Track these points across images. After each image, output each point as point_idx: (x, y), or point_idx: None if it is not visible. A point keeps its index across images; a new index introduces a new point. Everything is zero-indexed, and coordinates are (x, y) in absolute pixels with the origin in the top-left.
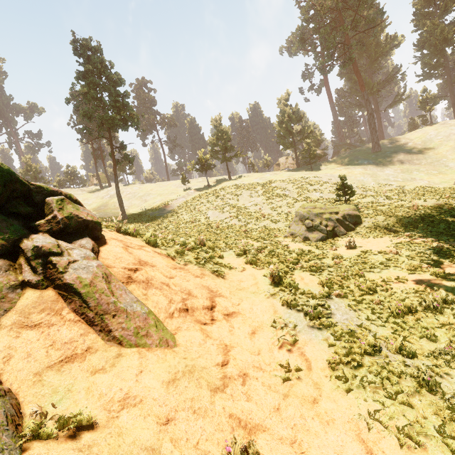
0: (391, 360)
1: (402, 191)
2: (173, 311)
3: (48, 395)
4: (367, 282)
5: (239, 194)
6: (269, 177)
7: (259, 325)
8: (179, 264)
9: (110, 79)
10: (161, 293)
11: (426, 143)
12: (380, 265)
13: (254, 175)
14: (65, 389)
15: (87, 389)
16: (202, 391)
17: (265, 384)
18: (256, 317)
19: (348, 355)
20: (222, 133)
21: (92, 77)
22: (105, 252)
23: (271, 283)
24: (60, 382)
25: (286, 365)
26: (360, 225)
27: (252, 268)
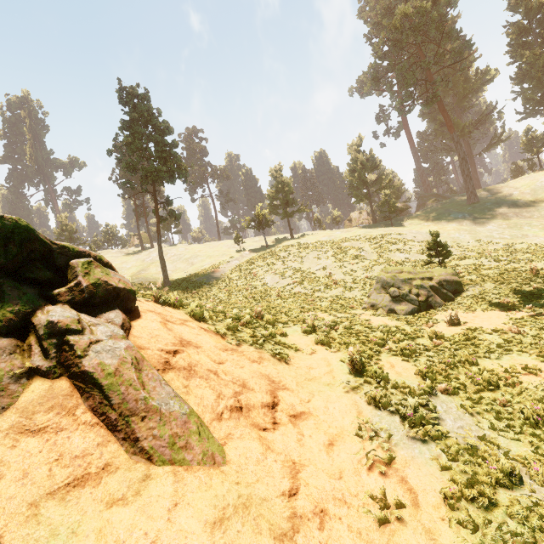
0: (540, 497)
1: (512, 251)
2: (223, 410)
3: (44, 540)
4: (484, 373)
5: (303, 255)
6: (339, 235)
7: (338, 433)
8: (231, 345)
9: (157, 128)
10: (207, 384)
11: (537, 192)
12: (498, 349)
13: (321, 233)
14: (68, 530)
15: (99, 531)
16: (263, 539)
17: (353, 529)
18: (333, 420)
19: (472, 486)
20: (282, 184)
21: (138, 126)
22: (138, 328)
23: (351, 371)
24: (63, 519)
25: (381, 498)
26: (462, 293)
27: (324, 350)
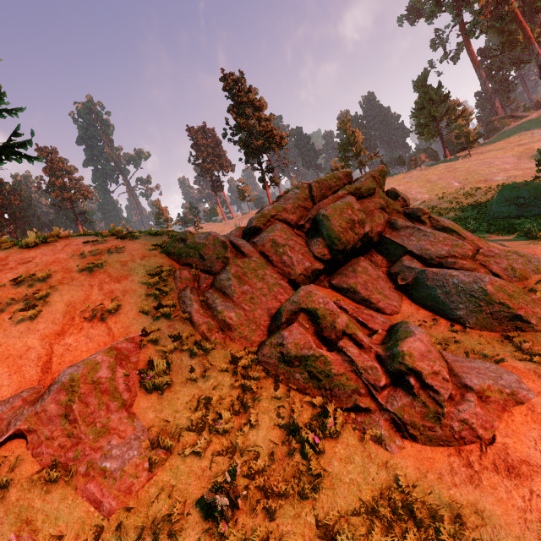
0: None
1: None
2: None
3: None
4: None
5: None
6: (420, 174)
7: None
8: None
9: (256, 106)
10: None
11: None
12: None
13: (394, 176)
14: None
15: None
16: None
17: None
18: (540, 253)
19: None
20: (353, 136)
21: (245, 107)
22: None
23: (529, 239)
24: None
25: None
26: None
27: (495, 236)
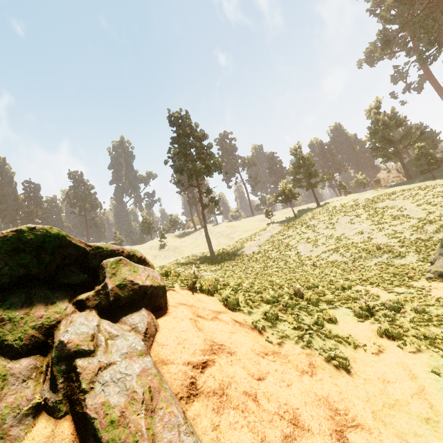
0: None
1: None
2: None
3: None
4: None
5: (334, 221)
6: (370, 196)
7: None
8: (271, 344)
9: (196, 137)
10: (244, 420)
11: None
12: None
13: (349, 197)
14: None
15: None
16: None
17: None
18: None
19: None
20: (303, 160)
21: (182, 138)
22: (165, 331)
23: None
24: None
25: None
26: None
27: (396, 347)
